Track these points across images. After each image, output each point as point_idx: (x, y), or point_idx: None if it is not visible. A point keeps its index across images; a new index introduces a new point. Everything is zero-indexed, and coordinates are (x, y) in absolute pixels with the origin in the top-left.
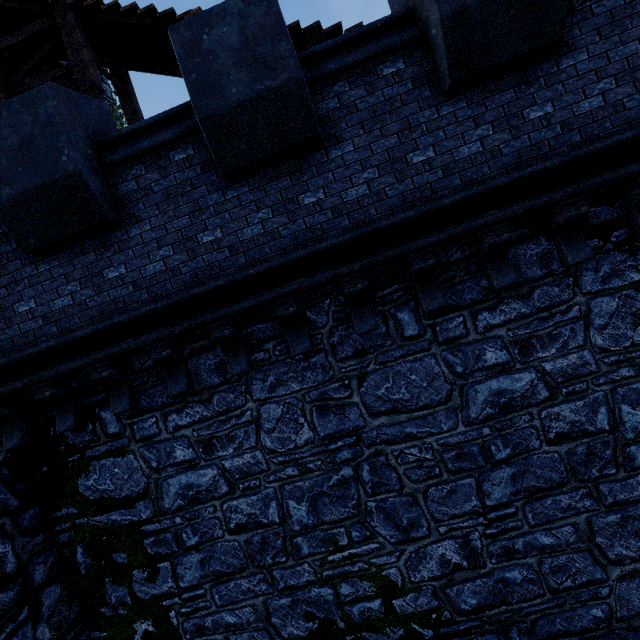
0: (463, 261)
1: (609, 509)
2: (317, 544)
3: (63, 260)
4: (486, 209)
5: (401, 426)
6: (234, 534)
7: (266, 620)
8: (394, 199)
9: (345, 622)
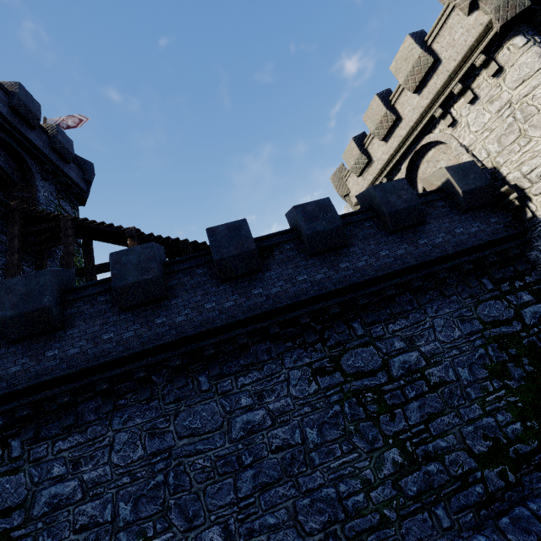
0: (232, 351)
1: (304, 495)
2: (133, 537)
3: (25, 345)
4: (238, 328)
5: (195, 445)
6: (77, 533)
7: None
8: (197, 322)
9: None
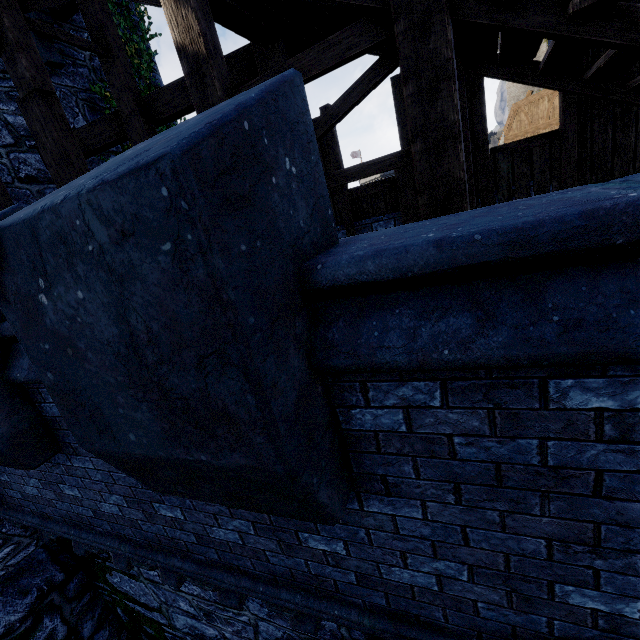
0: None
1: None
2: None
3: None
4: None
5: None
6: None
7: None
8: (491, 623)
9: None
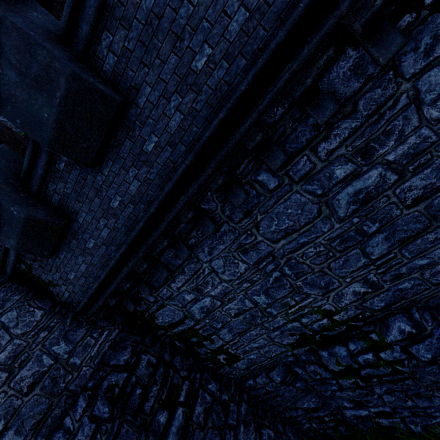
0: (286, 114)
1: None
2: (279, 308)
3: (66, 249)
4: (281, 67)
5: (296, 241)
6: (236, 318)
7: (272, 341)
8: (203, 110)
9: (312, 332)
